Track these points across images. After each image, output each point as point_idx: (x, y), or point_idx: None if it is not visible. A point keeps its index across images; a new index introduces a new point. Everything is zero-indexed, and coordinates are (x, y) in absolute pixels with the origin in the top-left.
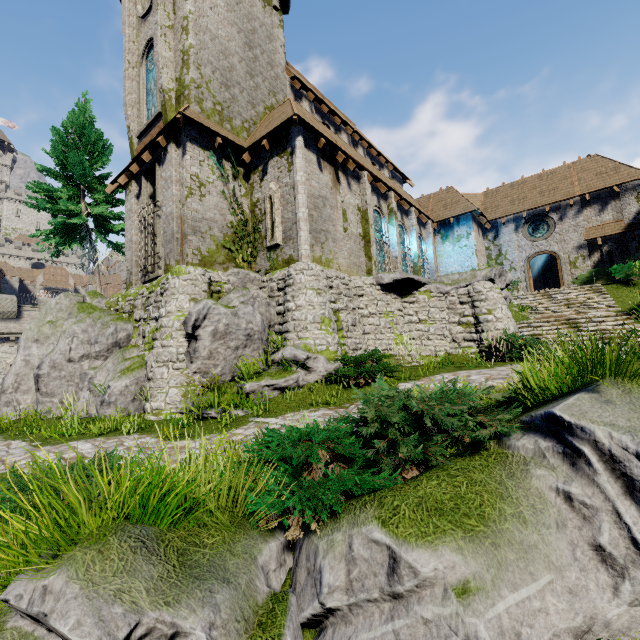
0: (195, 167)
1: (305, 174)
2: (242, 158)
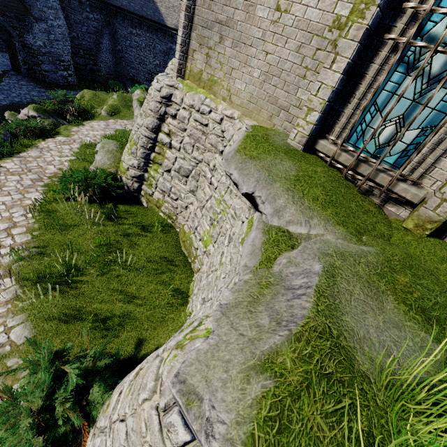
0: None
1: None
2: None
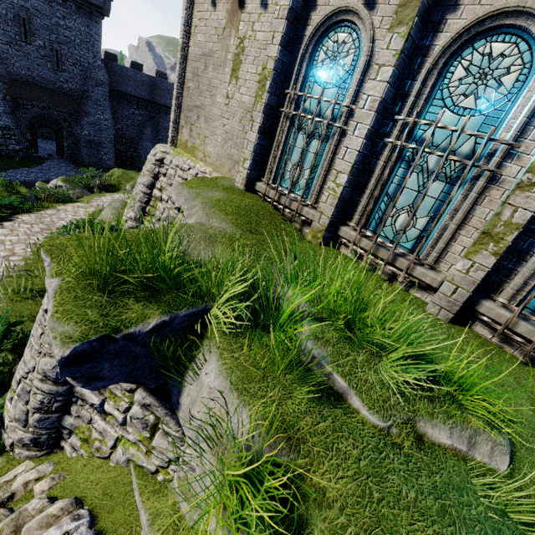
0: None
1: (182, 33)
2: None
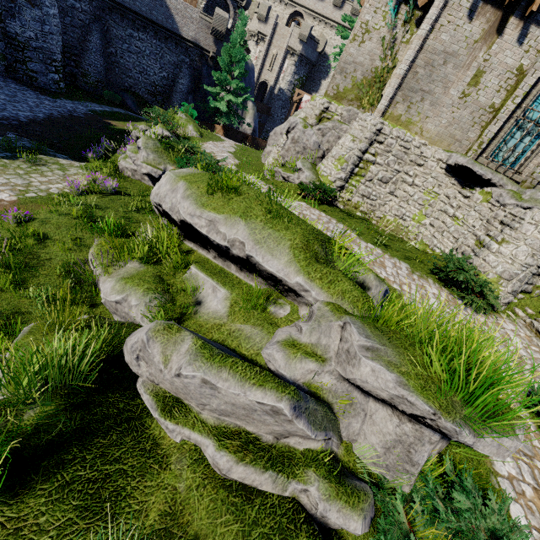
0: (369, 15)
1: (429, 26)
2: (417, 2)
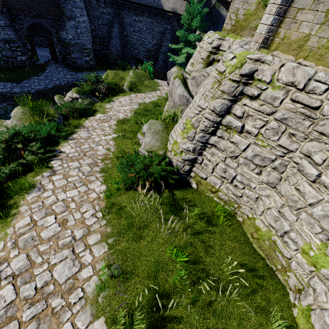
0: None
1: None
2: None
